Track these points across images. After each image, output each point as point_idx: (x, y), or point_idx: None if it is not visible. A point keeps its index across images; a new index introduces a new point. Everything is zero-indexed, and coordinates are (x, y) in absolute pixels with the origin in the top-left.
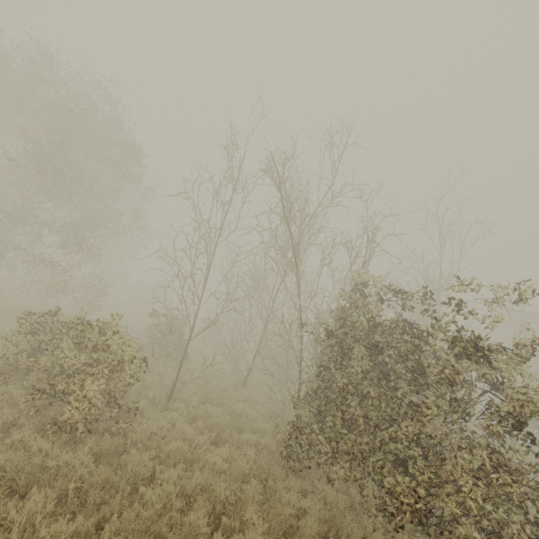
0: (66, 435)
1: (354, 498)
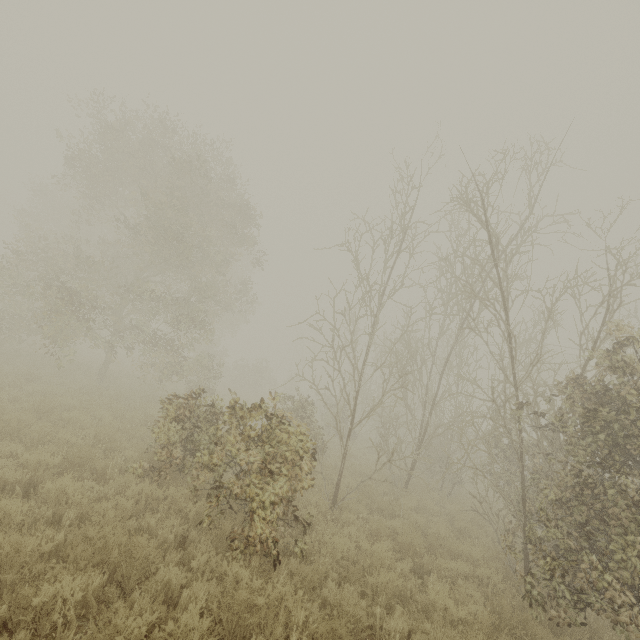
0: (257, 558)
1: None
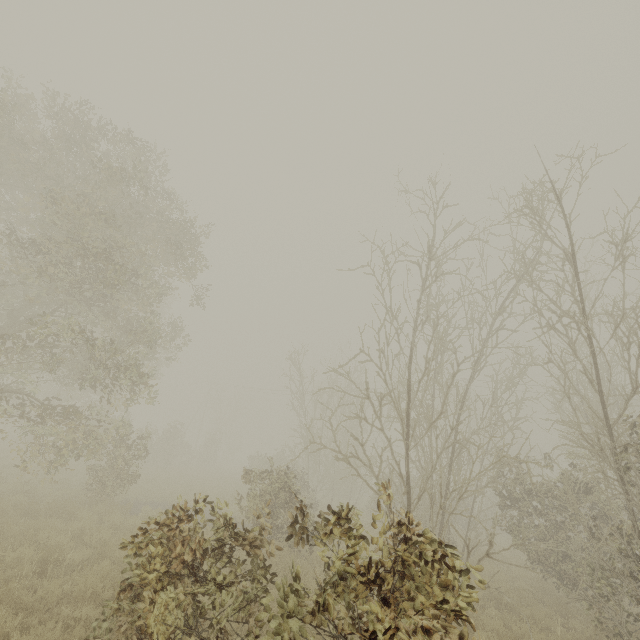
0: None
1: None
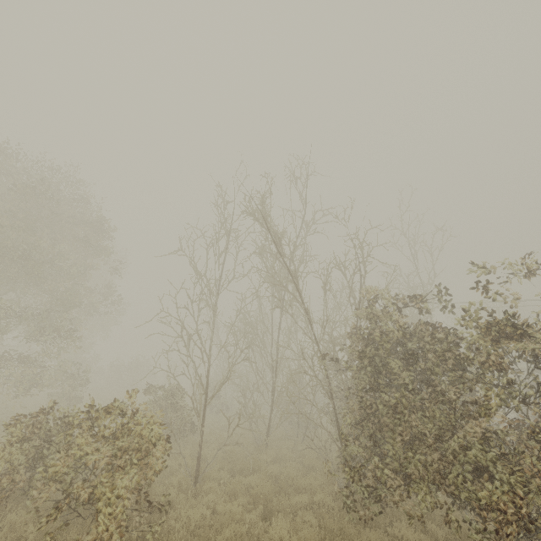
0: None
1: (435, 534)
